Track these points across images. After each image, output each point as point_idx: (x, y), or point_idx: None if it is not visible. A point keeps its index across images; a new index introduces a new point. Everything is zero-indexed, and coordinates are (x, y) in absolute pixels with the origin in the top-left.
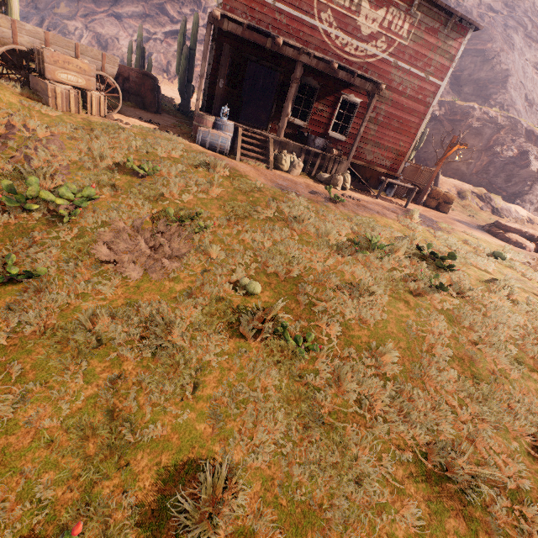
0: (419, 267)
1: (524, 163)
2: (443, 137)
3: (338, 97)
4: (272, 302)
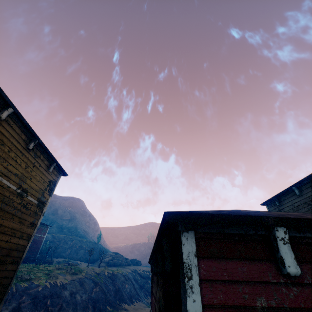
0: (35, 265)
1: (80, 249)
2: (56, 246)
3: None
4: None
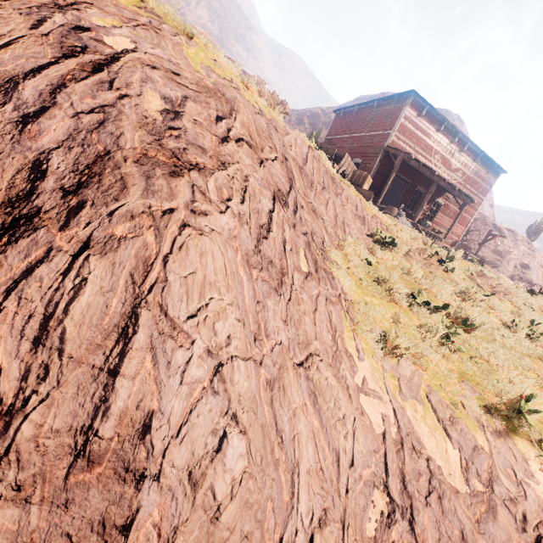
0: None
1: (495, 245)
2: None
3: (433, 199)
4: (540, 315)
